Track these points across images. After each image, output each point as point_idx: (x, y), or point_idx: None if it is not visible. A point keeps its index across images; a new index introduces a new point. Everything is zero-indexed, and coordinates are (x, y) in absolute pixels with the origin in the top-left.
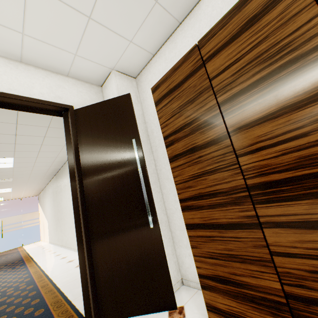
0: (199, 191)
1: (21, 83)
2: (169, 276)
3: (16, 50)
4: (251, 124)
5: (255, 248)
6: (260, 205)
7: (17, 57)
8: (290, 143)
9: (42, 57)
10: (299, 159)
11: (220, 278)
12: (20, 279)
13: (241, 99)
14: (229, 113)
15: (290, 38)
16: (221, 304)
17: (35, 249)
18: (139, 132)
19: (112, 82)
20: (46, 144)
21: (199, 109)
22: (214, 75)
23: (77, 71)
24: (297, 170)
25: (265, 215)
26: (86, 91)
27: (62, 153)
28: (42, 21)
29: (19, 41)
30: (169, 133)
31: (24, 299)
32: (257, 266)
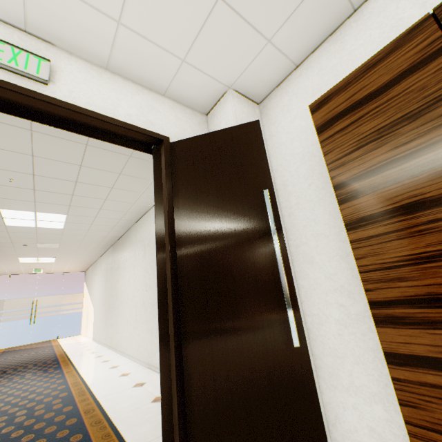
0: (429, 289)
1: (103, 98)
2: None
3: (103, 50)
4: None
5: None
6: None
7: (102, 62)
8: None
9: (137, 63)
10: None
11: None
12: (54, 392)
13: None
14: None
15: None
16: None
17: (74, 346)
18: None
19: (227, 106)
20: (112, 200)
21: (434, 128)
22: None
23: (179, 88)
24: None
25: None
26: (186, 119)
27: (129, 215)
28: (150, 1)
29: (111, 35)
30: (348, 178)
31: (59, 430)
32: None
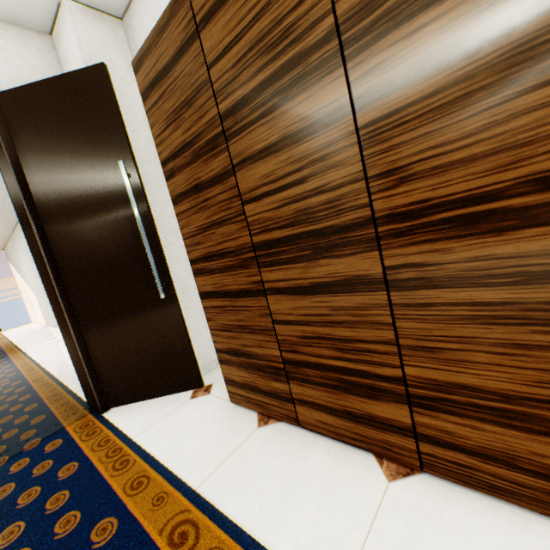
0: (209, 250)
1: None
2: (192, 354)
3: None
4: (255, 158)
5: (261, 317)
6: (265, 269)
7: None
8: (290, 191)
9: None
10: (297, 213)
11: (235, 351)
12: (1, 376)
13: (245, 113)
14: (233, 135)
15: (294, 15)
16: (237, 377)
17: (23, 335)
18: (140, 143)
19: (68, 29)
20: None
21: (199, 119)
22: (212, 59)
23: None
24: (295, 227)
25: (269, 280)
26: (15, 48)
27: None
28: None
29: None
30: (167, 156)
31: (8, 397)
32: (263, 335)
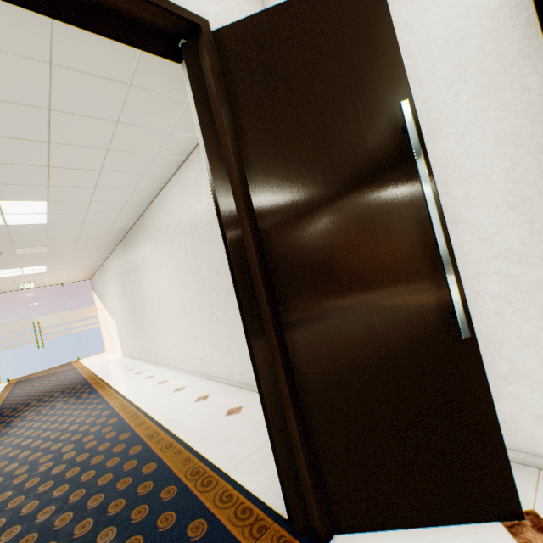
0: None
1: None
2: (503, 449)
3: None
4: None
5: None
6: None
7: None
8: None
9: None
10: None
11: None
12: (100, 420)
13: None
14: None
15: None
16: None
17: (103, 366)
18: None
19: None
20: (110, 170)
21: None
22: None
23: None
24: None
25: None
26: None
27: (139, 193)
28: None
29: None
30: None
31: (124, 462)
32: None
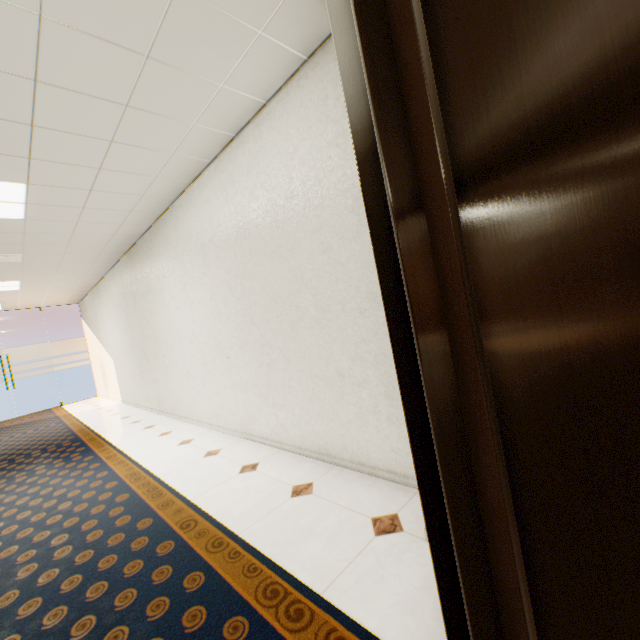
0: None
1: None
2: None
3: None
4: None
5: None
6: None
7: None
8: None
9: None
10: None
11: None
12: (103, 496)
13: None
14: None
15: None
16: None
17: (97, 416)
18: None
19: None
20: (125, 143)
21: None
22: None
23: None
24: None
25: None
26: None
27: (160, 184)
28: None
29: None
30: None
31: (151, 568)
32: None
